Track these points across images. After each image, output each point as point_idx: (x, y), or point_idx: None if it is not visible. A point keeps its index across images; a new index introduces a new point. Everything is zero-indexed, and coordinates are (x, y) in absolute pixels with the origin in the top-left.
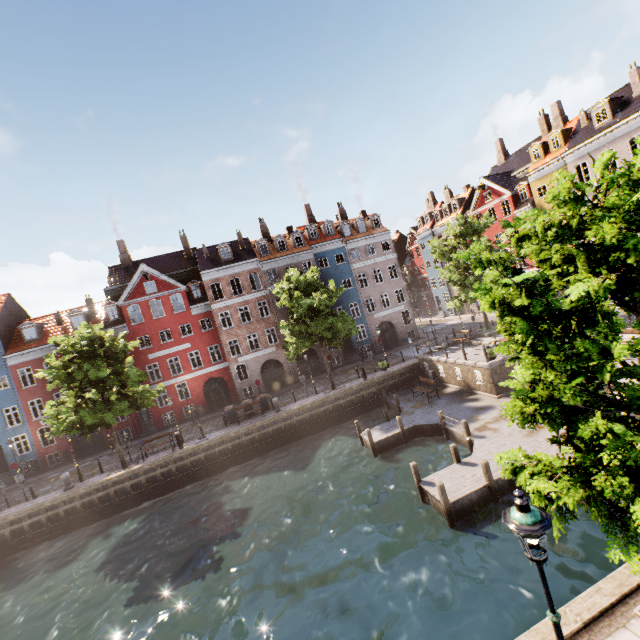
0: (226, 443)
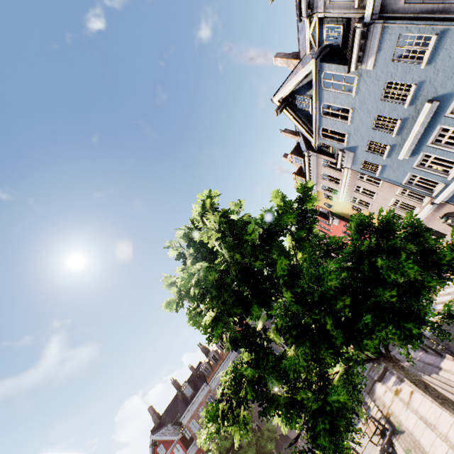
0: None
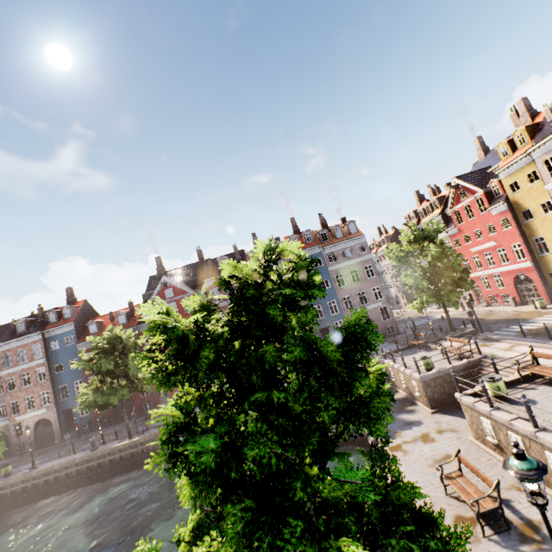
0: None
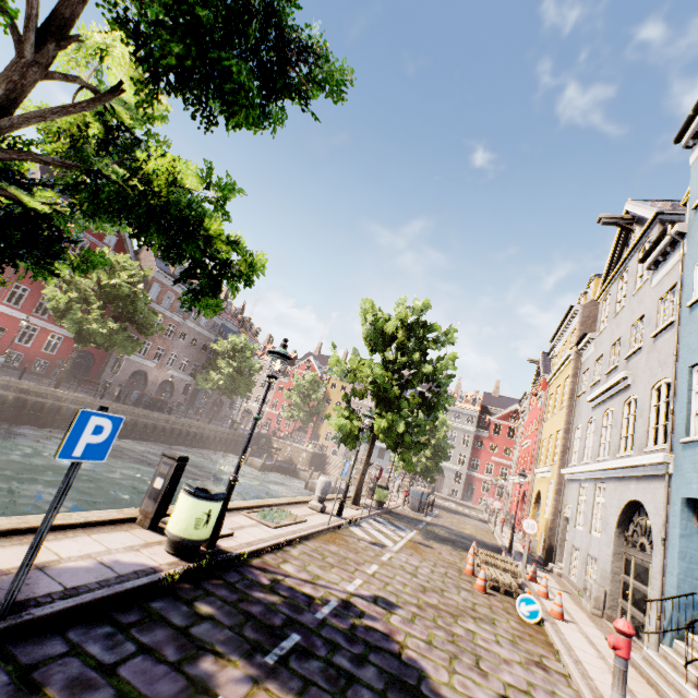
0: (146, 419)
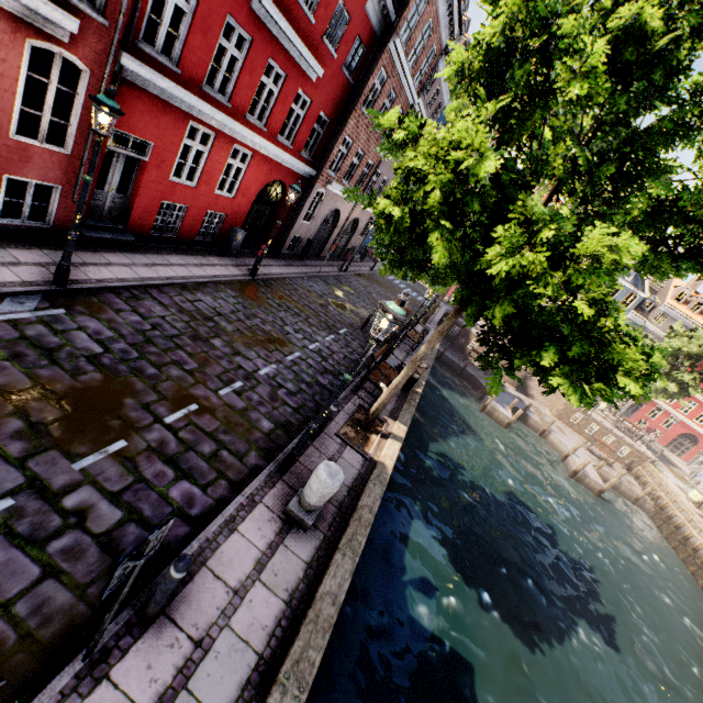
0: None
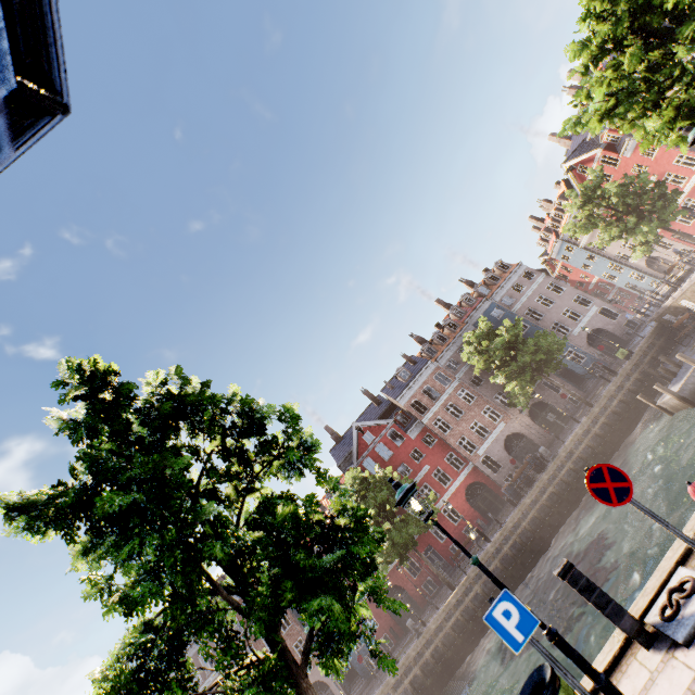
0: (528, 514)
